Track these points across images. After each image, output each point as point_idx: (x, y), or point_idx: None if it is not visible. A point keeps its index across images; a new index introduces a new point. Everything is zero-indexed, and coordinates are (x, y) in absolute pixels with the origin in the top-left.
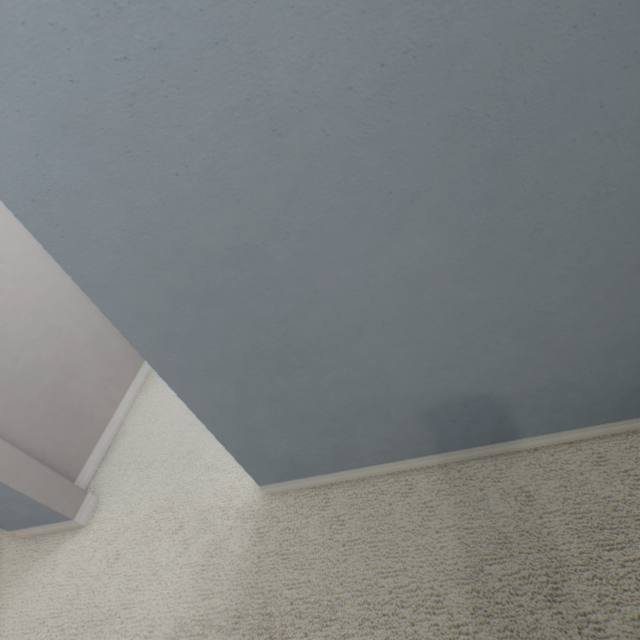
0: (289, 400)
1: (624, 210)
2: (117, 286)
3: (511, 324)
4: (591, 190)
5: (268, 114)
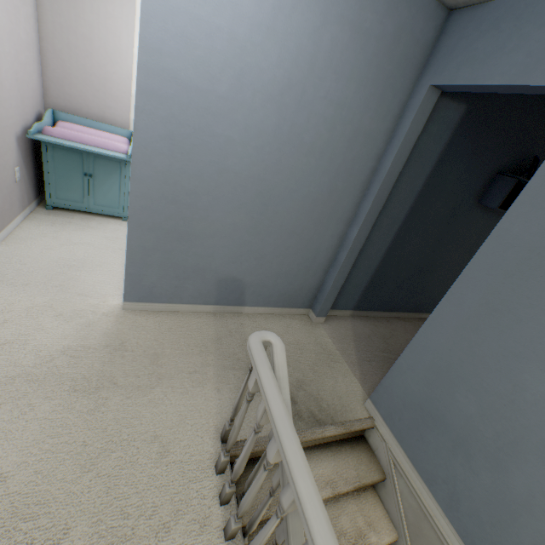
0: (173, 255)
1: (287, 231)
2: (145, 181)
3: (256, 253)
4: (281, 223)
5: (223, 167)
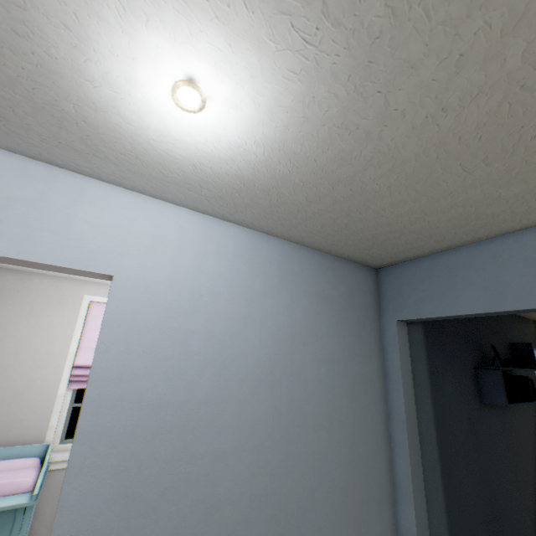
0: None
1: None
2: None
3: None
4: None
5: (211, 503)
